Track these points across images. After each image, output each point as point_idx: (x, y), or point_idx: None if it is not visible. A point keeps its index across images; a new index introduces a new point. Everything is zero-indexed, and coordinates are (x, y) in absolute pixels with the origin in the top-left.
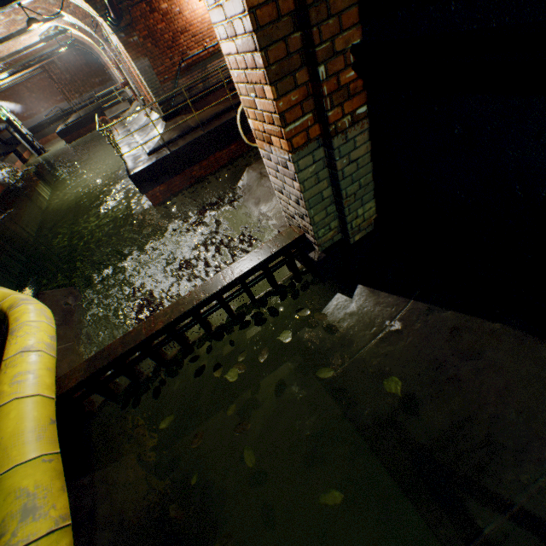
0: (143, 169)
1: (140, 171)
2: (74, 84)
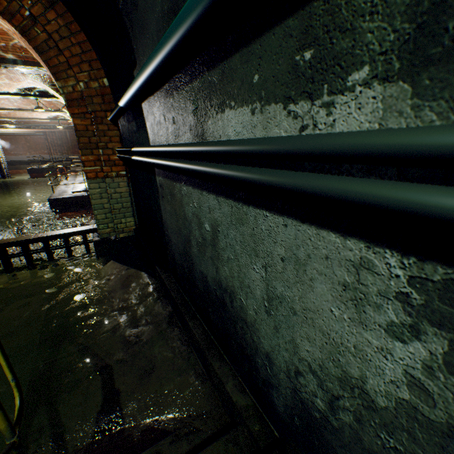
0: (62, 198)
1: (59, 198)
2: (61, 147)
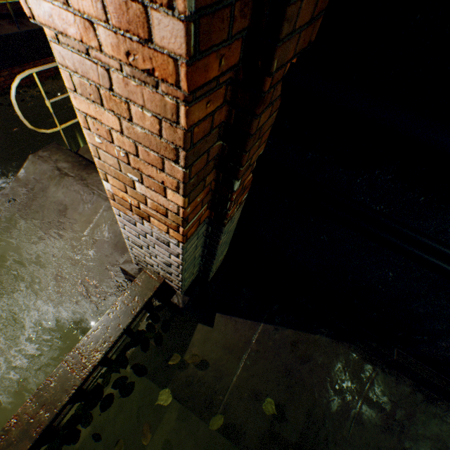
0: None
1: None
2: None
